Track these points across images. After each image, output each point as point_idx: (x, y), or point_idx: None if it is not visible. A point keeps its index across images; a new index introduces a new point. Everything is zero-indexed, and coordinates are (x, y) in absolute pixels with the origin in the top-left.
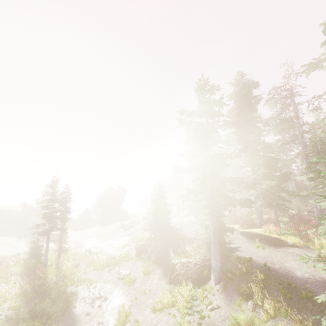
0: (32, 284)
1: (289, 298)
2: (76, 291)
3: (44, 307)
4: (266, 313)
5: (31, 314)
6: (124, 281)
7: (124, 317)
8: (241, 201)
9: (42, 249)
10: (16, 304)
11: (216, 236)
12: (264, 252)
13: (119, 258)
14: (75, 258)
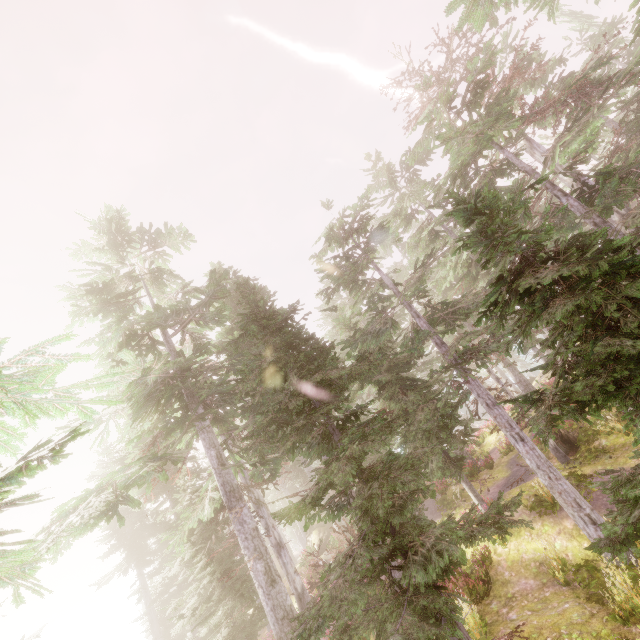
0: None
1: None
2: None
3: None
4: None
5: None
6: None
7: None
8: None
9: None
10: None
11: None
12: None
13: None
14: None
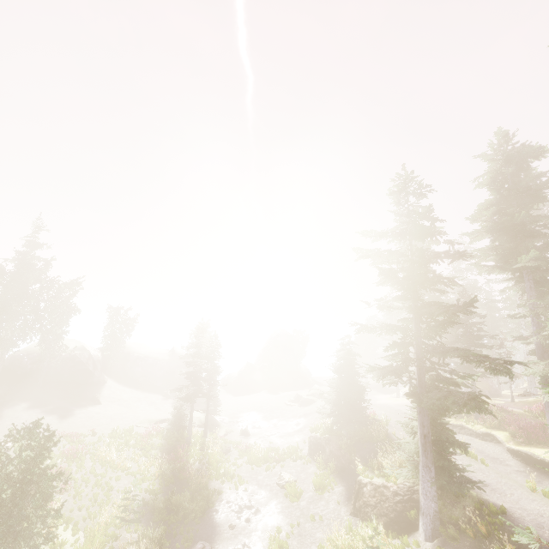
0: (171, 466)
1: None
2: (221, 489)
3: (181, 500)
4: None
5: (168, 505)
6: (285, 491)
7: (277, 547)
8: (460, 399)
9: (186, 420)
10: (153, 487)
11: (428, 451)
12: (543, 505)
13: (283, 452)
14: (225, 439)
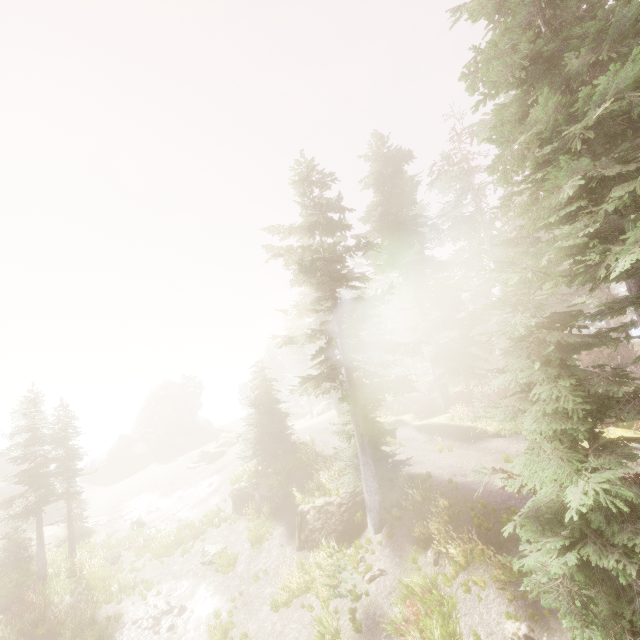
0: (17, 625)
1: (486, 529)
2: (119, 612)
3: None
4: (453, 564)
5: None
6: (215, 567)
7: (221, 634)
8: (394, 384)
9: (29, 547)
10: None
11: (366, 449)
12: (451, 458)
13: (201, 524)
14: (108, 546)
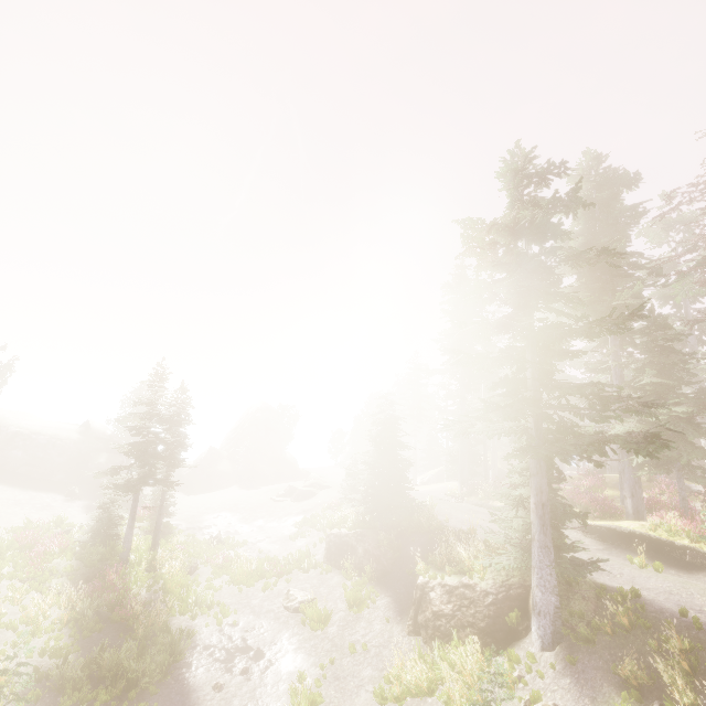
0: (96, 601)
1: None
2: (192, 629)
3: (120, 658)
4: None
5: (91, 672)
6: (302, 617)
7: (306, 705)
8: (635, 438)
9: (119, 525)
10: (58, 643)
11: (547, 526)
12: (664, 581)
13: (287, 562)
14: (188, 552)
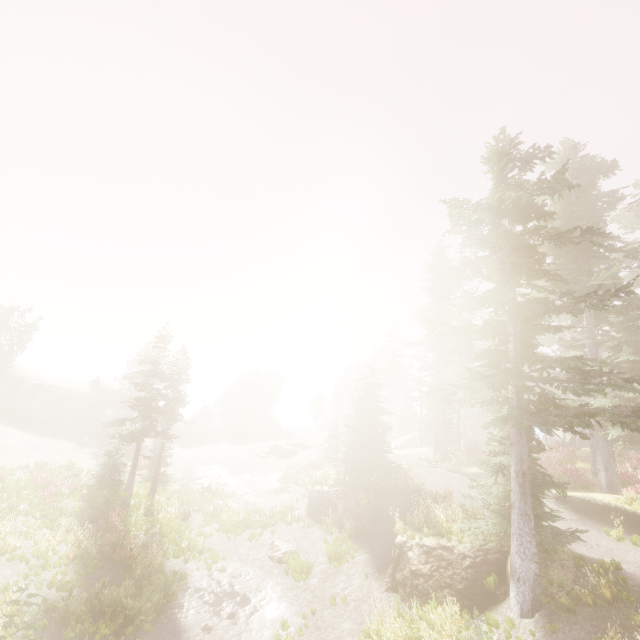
0: (99, 540)
1: None
2: (185, 572)
3: (119, 595)
4: None
5: (92, 606)
6: (285, 567)
7: None
8: (624, 412)
9: (122, 472)
10: (65, 577)
11: (528, 494)
12: None
13: (271, 514)
14: (182, 500)
